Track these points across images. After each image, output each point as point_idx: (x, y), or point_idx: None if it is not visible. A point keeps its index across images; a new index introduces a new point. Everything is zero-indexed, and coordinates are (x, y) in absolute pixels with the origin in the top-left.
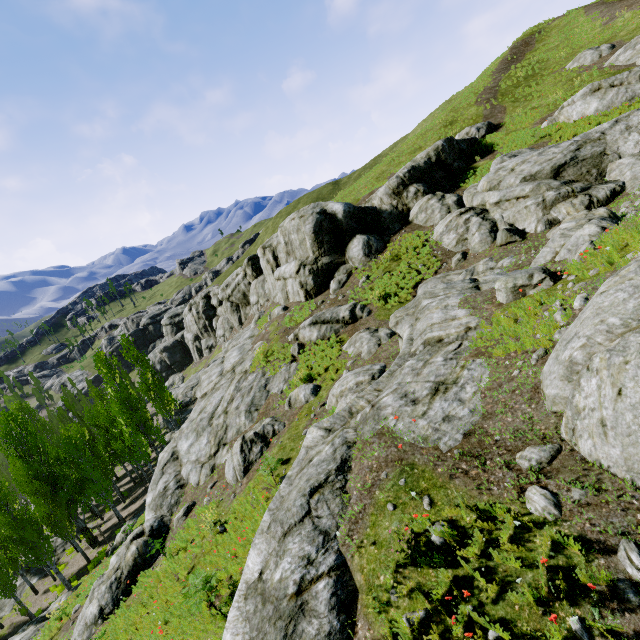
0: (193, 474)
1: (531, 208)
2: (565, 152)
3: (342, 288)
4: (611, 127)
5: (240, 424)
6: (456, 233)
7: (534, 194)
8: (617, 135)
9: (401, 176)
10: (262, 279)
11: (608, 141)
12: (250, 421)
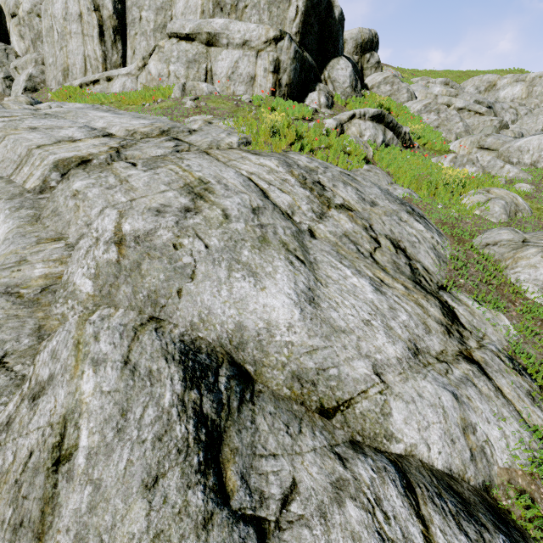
0: (491, 415)
1: (494, 123)
2: (486, 101)
3: (332, 109)
4: (495, 103)
5: (429, 238)
6: (439, 116)
7: (488, 115)
8: (499, 109)
9: (373, 33)
10: (0, 47)
11: (497, 110)
12: (440, 235)
